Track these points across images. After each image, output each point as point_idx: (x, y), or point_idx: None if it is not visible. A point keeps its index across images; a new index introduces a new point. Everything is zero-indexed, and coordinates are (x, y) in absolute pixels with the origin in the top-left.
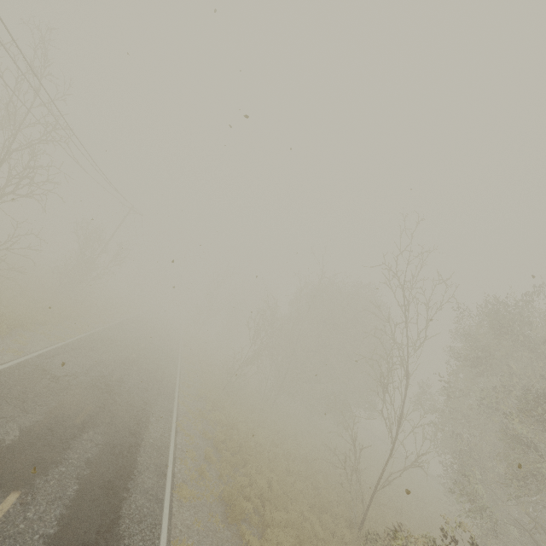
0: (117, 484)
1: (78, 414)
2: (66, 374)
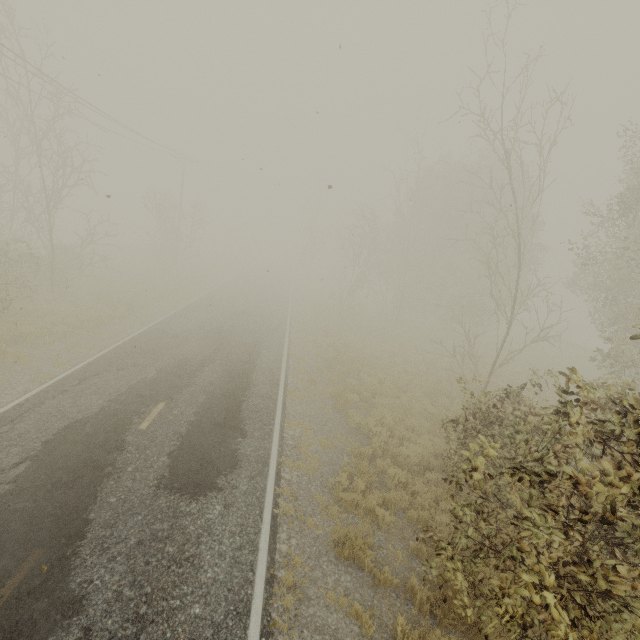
0: (236, 393)
1: (198, 356)
2: (182, 332)
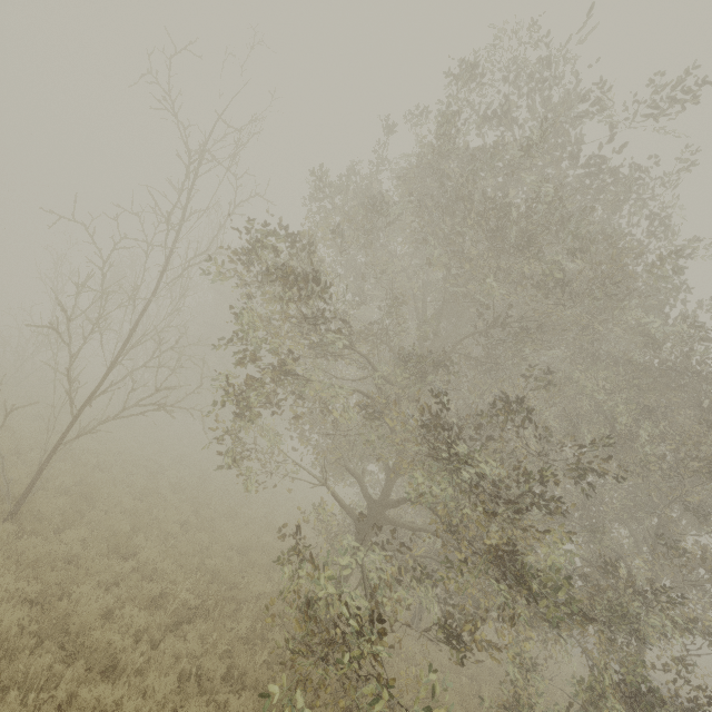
0: None
1: None
2: None
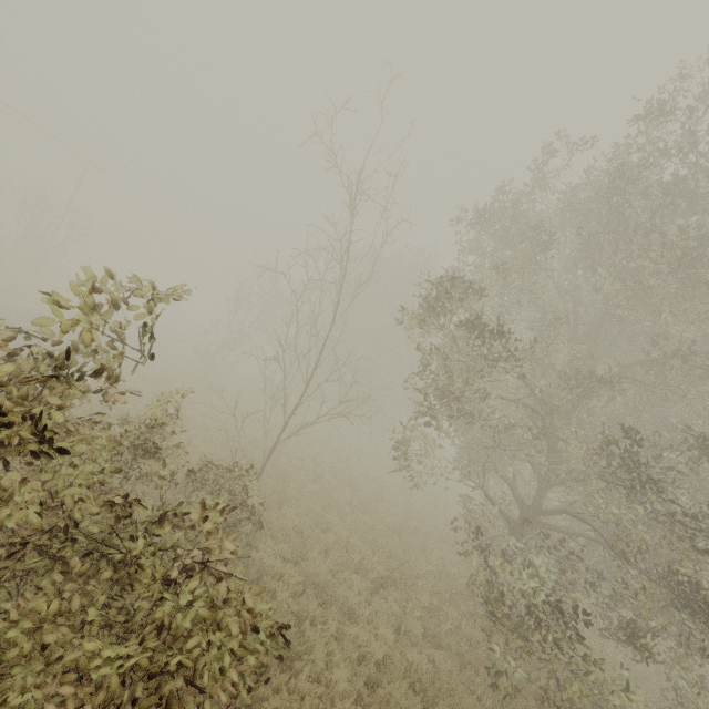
0: None
1: None
2: None
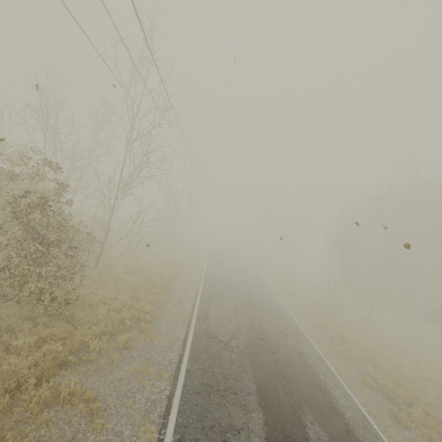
0: None
1: (278, 395)
2: (229, 337)
